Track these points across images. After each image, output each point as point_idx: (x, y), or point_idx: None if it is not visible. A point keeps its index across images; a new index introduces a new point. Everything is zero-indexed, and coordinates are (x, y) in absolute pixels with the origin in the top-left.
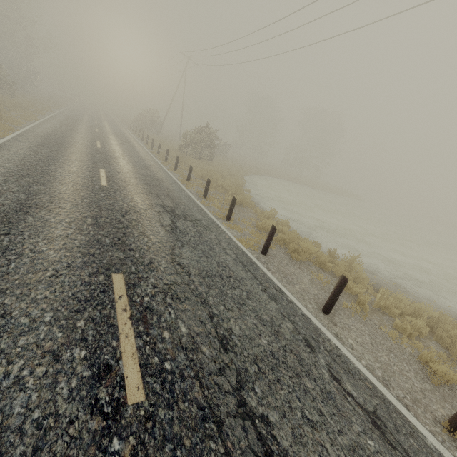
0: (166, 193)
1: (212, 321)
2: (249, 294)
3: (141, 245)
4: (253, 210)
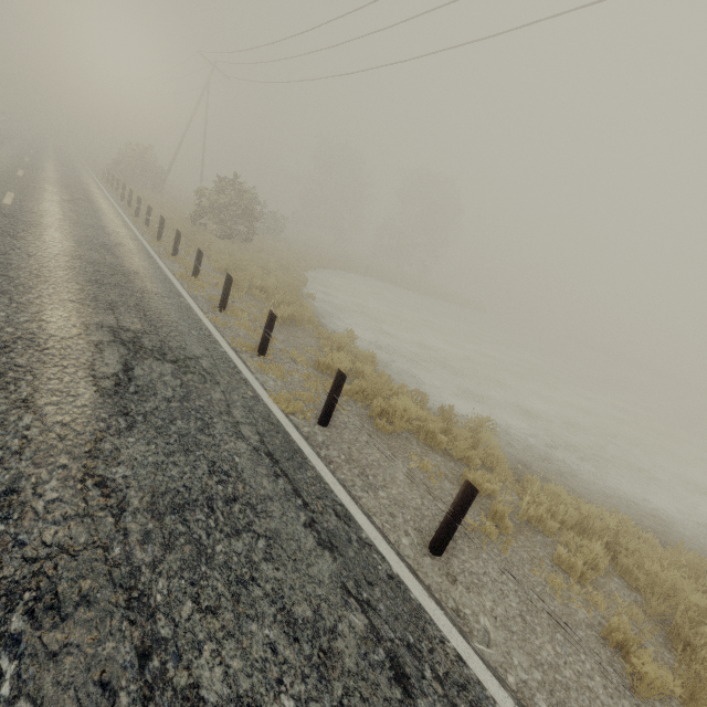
0: (135, 302)
1: (143, 673)
2: (272, 543)
3: (5, 437)
4: (315, 332)
